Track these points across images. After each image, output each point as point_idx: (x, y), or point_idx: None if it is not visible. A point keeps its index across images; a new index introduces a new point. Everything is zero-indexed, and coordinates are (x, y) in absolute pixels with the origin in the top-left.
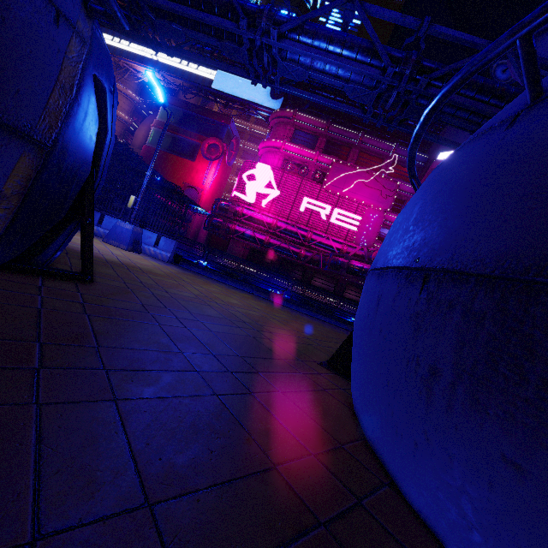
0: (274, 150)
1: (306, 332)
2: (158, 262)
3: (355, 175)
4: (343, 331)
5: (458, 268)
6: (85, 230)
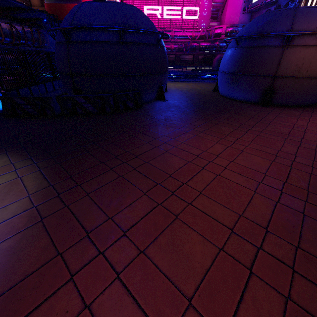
0: None
1: (203, 87)
2: None
3: None
4: (210, 83)
5: (230, 72)
6: None
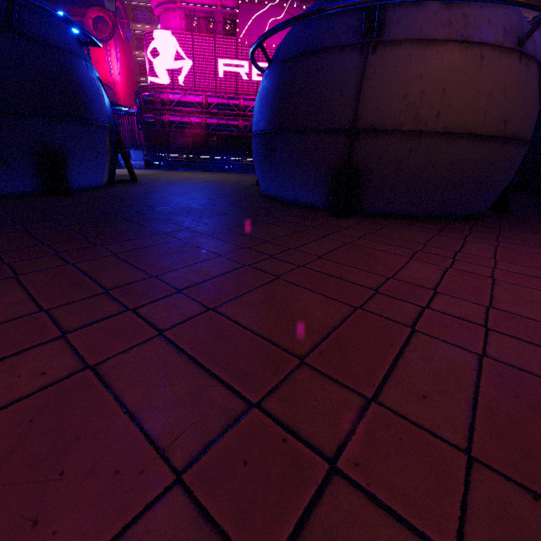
0: (170, 6)
1: (248, 179)
2: (140, 170)
3: (266, 13)
4: None
5: (258, 131)
6: (126, 157)
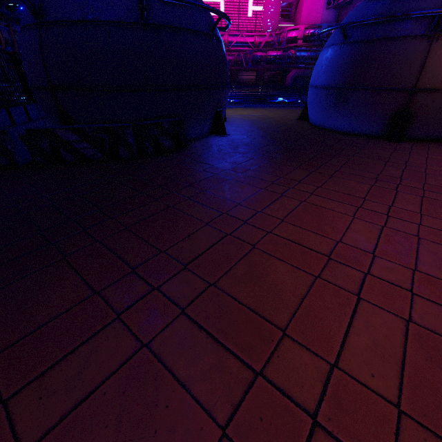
0: None
1: (280, 114)
2: None
3: None
4: (288, 108)
5: (332, 86)
6: None
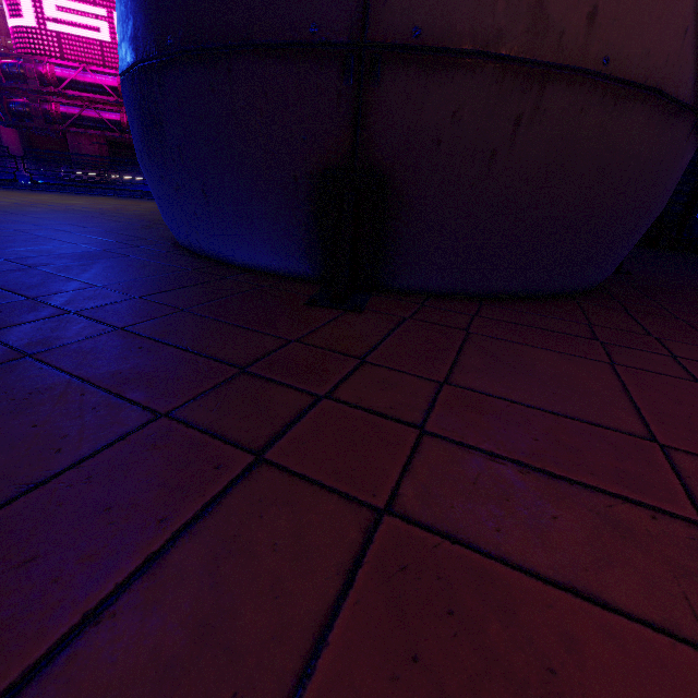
0: None
1: None
2: None
3: None
4: None
5: (121, 72)
6: None
